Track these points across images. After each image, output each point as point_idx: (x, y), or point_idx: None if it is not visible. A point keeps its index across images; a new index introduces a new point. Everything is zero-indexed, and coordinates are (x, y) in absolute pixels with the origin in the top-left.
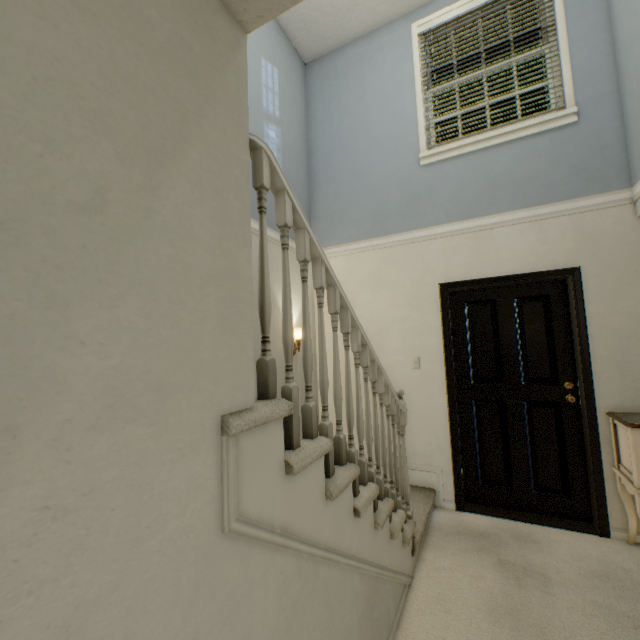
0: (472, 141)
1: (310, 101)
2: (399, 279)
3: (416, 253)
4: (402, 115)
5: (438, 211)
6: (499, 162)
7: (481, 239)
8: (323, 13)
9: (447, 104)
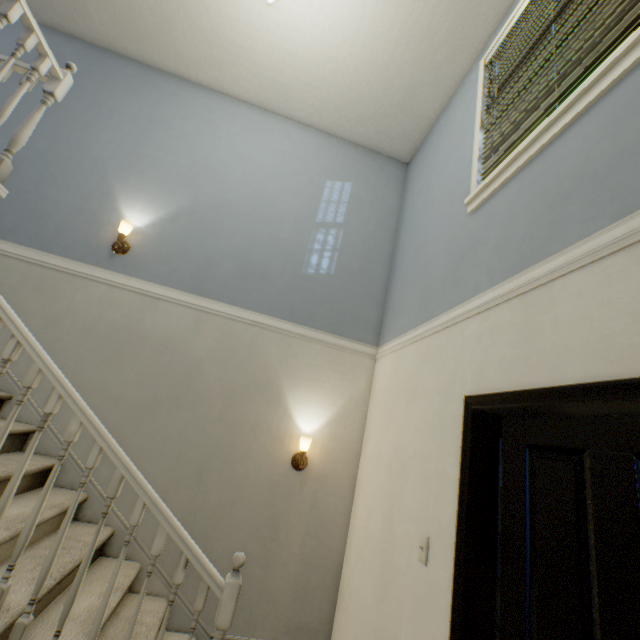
0: (522, 146)
1: (404, 194)
2: (428, 385)
3: (449, 343)
4: (461, 162)
5: (480, 271)
6: (568, 154)
7: (531, 306)
8: (391, 117)
9: (507, 117)
